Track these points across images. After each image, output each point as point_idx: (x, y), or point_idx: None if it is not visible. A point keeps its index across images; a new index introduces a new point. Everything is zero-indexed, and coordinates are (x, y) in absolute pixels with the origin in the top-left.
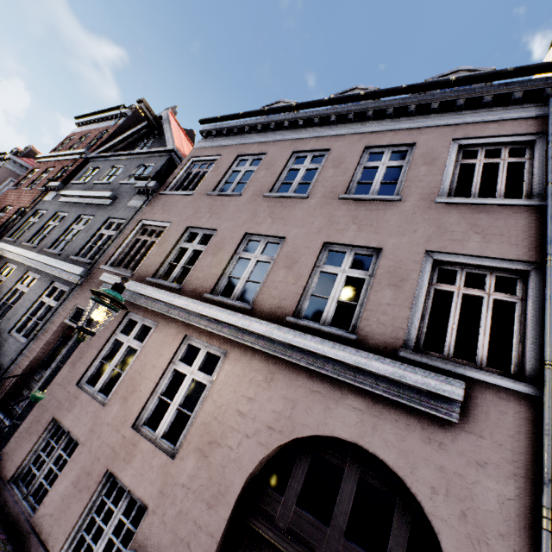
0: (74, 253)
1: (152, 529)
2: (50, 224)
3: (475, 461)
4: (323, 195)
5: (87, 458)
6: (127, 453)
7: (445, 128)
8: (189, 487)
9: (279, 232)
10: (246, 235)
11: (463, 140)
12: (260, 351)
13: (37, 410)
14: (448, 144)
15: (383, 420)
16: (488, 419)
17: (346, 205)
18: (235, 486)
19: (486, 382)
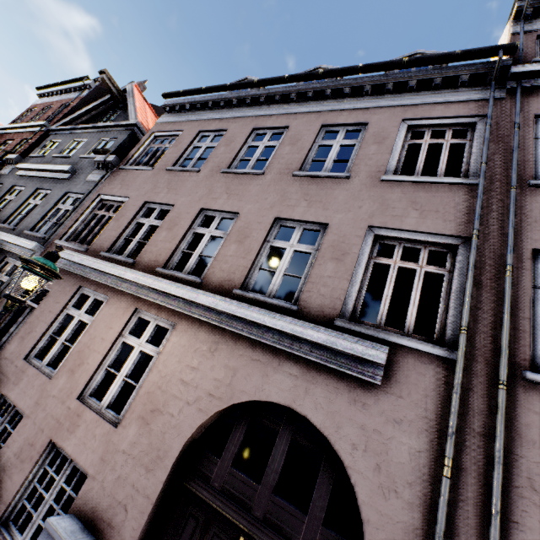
0: (29, 227)
1: (91, 494)
2: (6, 199)
3: (393, 419)
4: (278, 172)
5: (31, 430)
6: (71, 423)
7: (397, 108)
8: (129, 454)
9: (233, 207)
10: (202, 211)
11: (412, 120)
12: (206, 323)
13: None
14: (398, 124)
15: (315, 384)
16: (408, 381)
17: (299, 182)
18: (174, 450)
19: (409, 347)
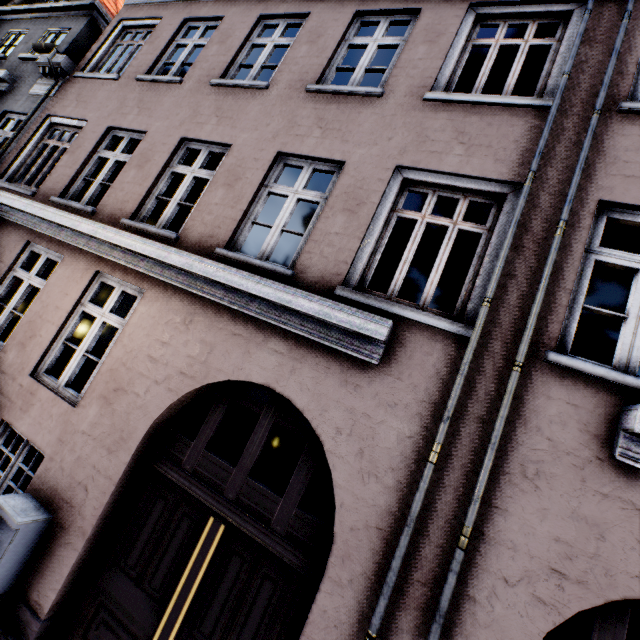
0: None
1: (49, 474)
2: None
3: (386, 403)
4: (288, 85)
5: None
6: (24, 402)
7: None
8: (90, 435)
9: (224, 137)
10: (184, 142)
11: (484, 7)
12: (181, 290)
13: None
14: (463, 12)
15: (303, 364)
16: (411, 361)
17: (314, 101)
18: (139, 432)
19: (420, 323)
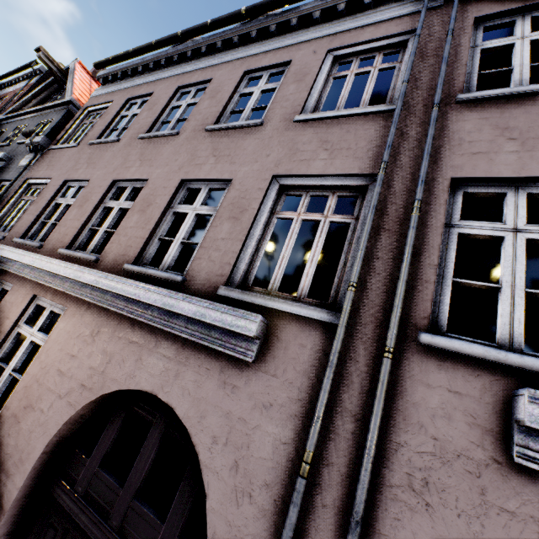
0: None
1: None
2: None
3: (262, 404)
4: (193, 129)
5: None
6: None
7: (324, 39)
8: None
9: (143, 175)
10: (116, 183)
11: (339, 50)
12: (94, 304)
13: None
14: (322, 56)
15: (187, 367)
16: (286, 355)
17: (211, 137)
18: (36, 451)
19: (293, 314)
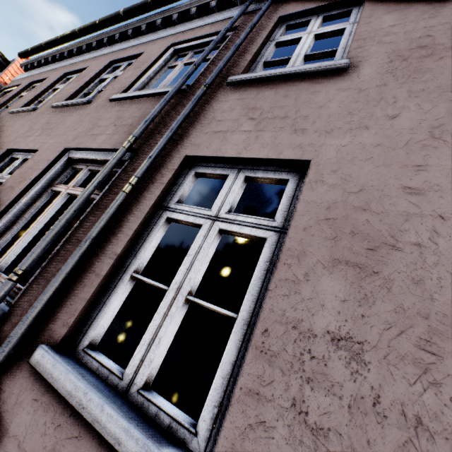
0: None
1: None
2: None
3: None
4: (47, 106)
5: None
6: None
7: (173, 36)
8: None
9: None
10: None
11: (180, 45)
12: None
13: None
14: (164, 49)
15: None
16: None
17: (52, 113)
18: None
19: None
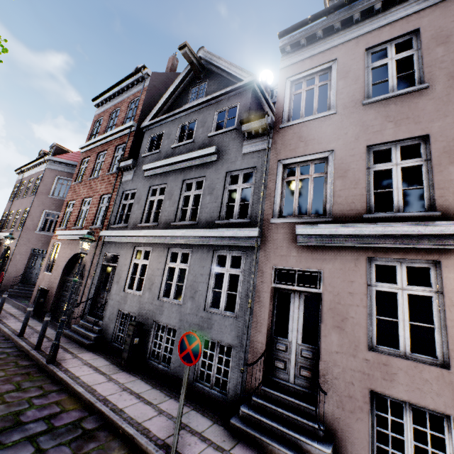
0: (215, 217)
1: None
2: (150, 200)
3: None
4: None
5: None
6: None
7: None
8: None
9: None
10: None
11: None
12: None
13: (333, 384)
14: None
15: None
16: None
17: None
18: None
19: None
